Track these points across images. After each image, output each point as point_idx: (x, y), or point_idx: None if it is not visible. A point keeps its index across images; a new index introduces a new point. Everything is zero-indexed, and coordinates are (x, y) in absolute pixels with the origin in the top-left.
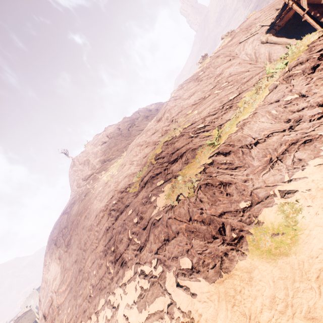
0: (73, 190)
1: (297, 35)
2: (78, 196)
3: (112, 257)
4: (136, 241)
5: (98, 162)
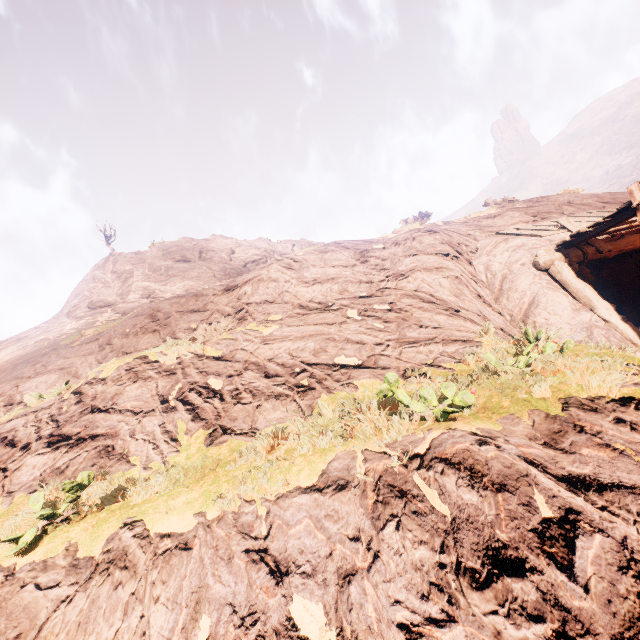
0: (60, 313)
1: None
2: (39, 332)
3: None
4: None
5: (139, 289)
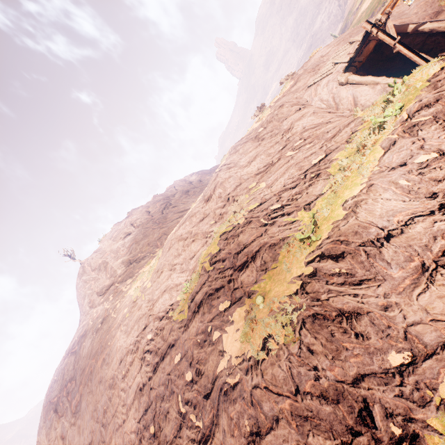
0: (84, 312)
1: (379, 73)
2: (91, 323)
3: None
4: (194, 422)
5: (120, 265)
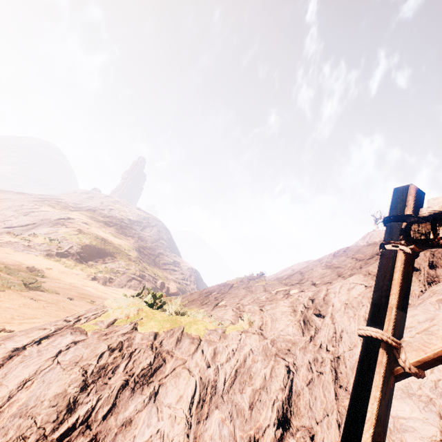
0: None
1: None
2: None
3: None
4: None
5: None
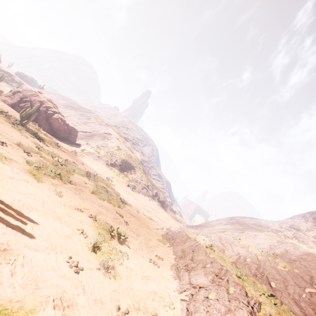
0: (280, 220)
1: None
2: (265, 223)
3: (194, 231)
4: None
5: None
